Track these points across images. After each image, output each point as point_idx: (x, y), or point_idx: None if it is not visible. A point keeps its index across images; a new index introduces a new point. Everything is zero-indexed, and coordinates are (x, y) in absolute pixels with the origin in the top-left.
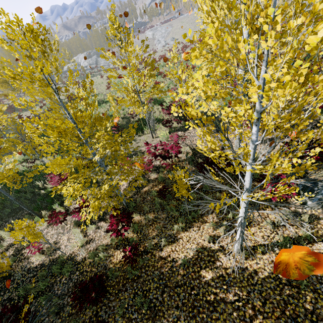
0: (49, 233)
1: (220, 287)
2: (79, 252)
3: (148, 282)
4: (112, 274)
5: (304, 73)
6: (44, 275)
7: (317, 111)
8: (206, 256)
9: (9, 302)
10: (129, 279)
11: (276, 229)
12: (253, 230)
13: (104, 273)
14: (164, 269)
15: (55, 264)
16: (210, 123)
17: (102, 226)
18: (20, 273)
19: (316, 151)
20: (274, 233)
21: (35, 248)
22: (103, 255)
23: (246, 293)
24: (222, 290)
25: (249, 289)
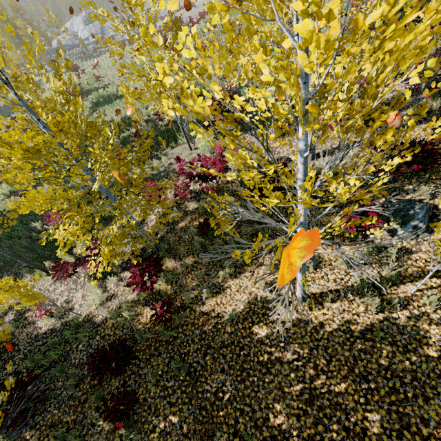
0: (57, 290)
1: (276, 345)
2: (97, 312)
3: (187, 343)
4: (142, 336)
5: (336, 11)
6: (56, 342)
7: (406, 94)
8: (260, 308)
9: (17, 375)
10: (163, 342)
11: (353, 269)
12: (323, 273)
13: (131, 336)
14: (206, 327)
15: (68, 328)
16: (232, 125)
17: (126, 278)
18: (26, 341)
19: (394, 163)
20: (350, 275)
21: (39, 310)
22: (129, 314)
23: (308, 350)
24: (278, 348)
25: (311, 346)
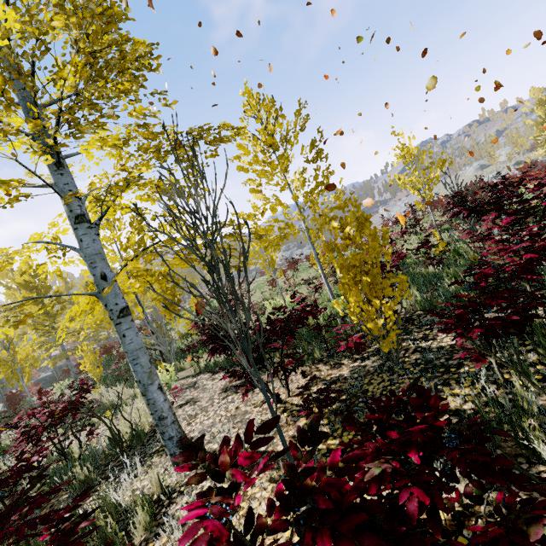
0: None
1: None
2: None
3: None
4: None
5: None
6: None
7: None
8: None
9: None
10: None
11: None
12: None
13: None
14: None
15: None
16: None
17: None
18: None
19: None
20: None
21: None
22: None
23: None
24: None
25: None
